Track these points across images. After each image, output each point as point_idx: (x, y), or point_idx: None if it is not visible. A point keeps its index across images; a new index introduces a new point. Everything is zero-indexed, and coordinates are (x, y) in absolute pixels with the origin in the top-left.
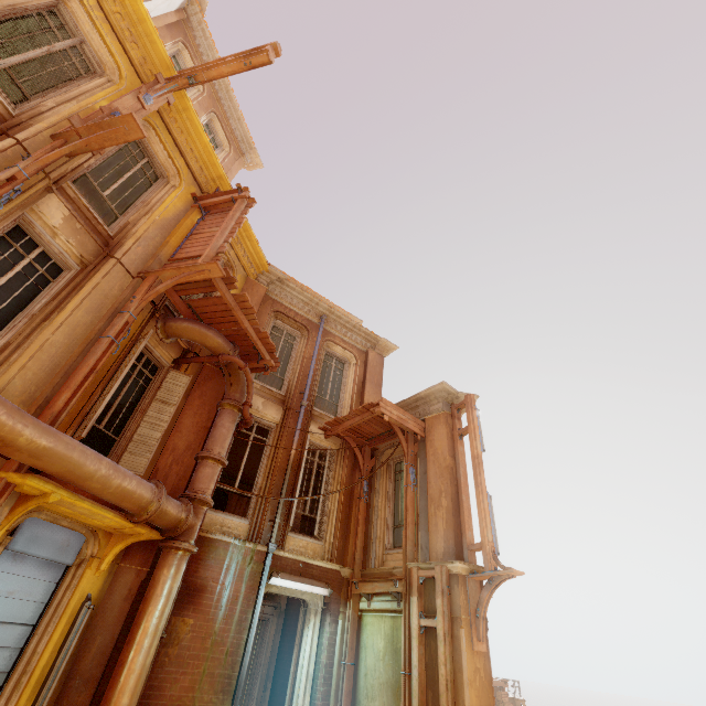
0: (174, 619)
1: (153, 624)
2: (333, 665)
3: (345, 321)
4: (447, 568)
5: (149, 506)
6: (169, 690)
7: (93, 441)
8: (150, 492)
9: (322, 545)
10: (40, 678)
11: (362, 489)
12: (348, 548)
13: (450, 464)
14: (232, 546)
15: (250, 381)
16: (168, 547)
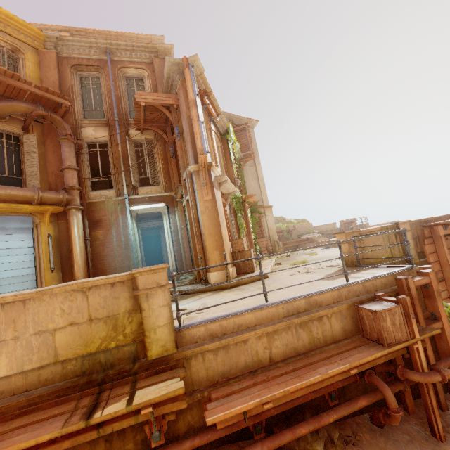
0: (93, 233)
1: (75, 235)
2: (178, 230)
3: (124, 45)
4: (189, 171)
5: (34, 197)
6: (103, 253)
7: (8, 183)
8: (29, 191)
9: (160, 187)
10: (47, 259)
11: (170, 152)
12: (171, 184)
13: (187, 114)
14: (106, 202)
15: (60, 121)
16: (67, 210)
